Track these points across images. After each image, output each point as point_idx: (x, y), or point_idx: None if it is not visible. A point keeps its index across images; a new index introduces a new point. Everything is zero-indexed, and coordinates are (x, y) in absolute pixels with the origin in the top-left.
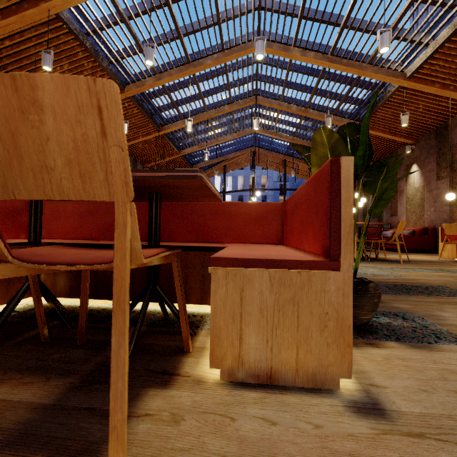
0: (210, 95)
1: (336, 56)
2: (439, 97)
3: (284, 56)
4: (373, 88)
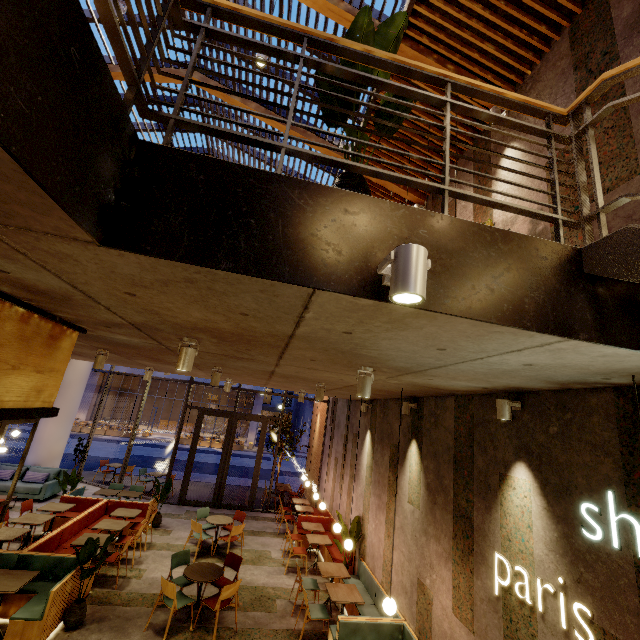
0: (139, 130)
1: (280, 116)
2: (387, 191)
3: (223, 98)
4: (329, 170)
